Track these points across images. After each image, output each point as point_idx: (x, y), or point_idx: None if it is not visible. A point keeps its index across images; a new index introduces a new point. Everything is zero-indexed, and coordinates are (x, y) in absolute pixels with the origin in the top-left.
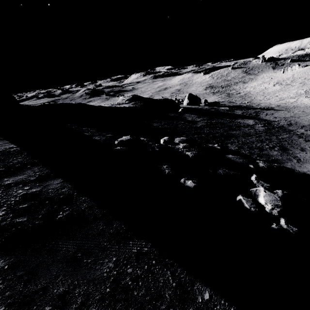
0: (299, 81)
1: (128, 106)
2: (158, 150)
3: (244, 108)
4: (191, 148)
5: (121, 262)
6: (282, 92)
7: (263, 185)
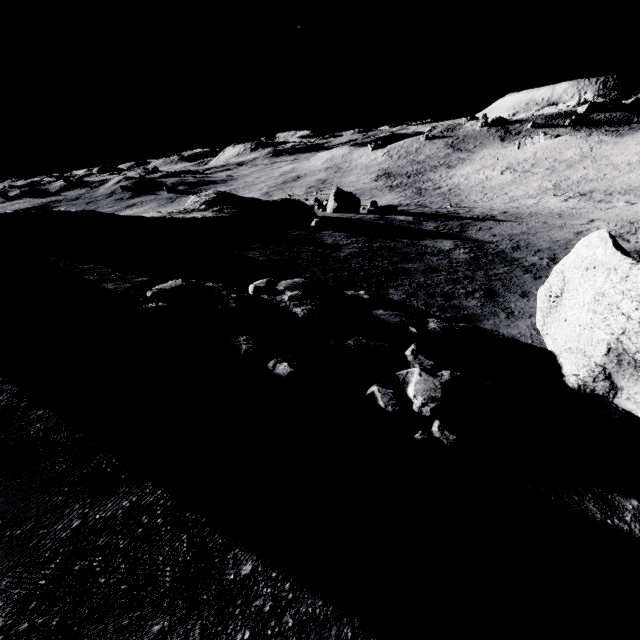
0: (545, 165)
1: (201, 216)
2: (236, 307)
3: (442, 217)
4: (306, 300)
5: (90, 527)
6: (515, 187)
7: (422, 363)
